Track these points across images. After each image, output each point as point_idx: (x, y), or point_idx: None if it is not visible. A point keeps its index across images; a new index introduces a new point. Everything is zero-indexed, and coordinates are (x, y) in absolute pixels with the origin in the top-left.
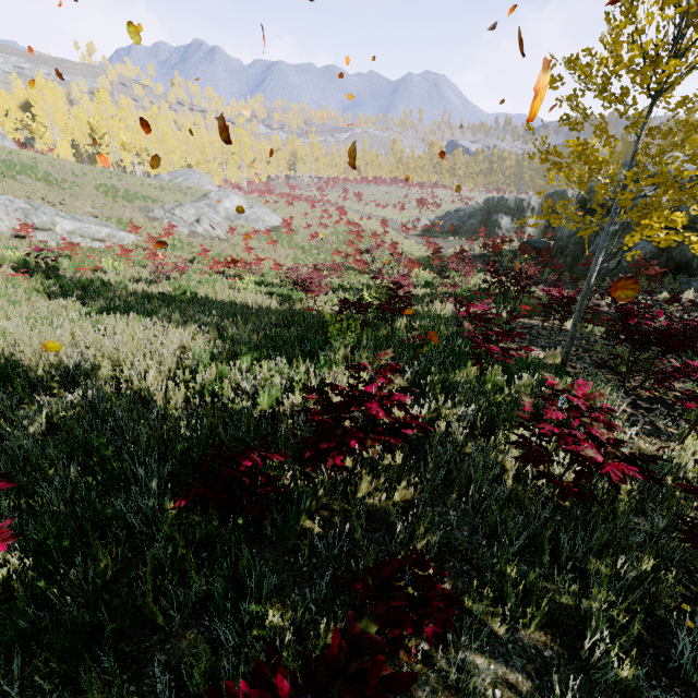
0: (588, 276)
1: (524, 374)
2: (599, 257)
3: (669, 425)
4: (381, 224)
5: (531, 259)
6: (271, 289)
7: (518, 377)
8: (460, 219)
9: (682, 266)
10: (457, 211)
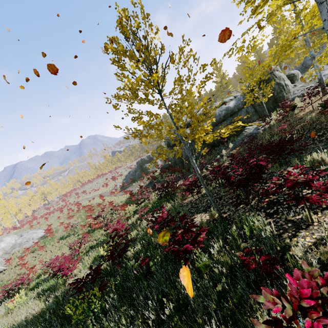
0: (195, 171)
1: (213, 243)
2: (193, 160)
3: (293, 215)
4: (100, 198)
5: (168, 172)
6: (42, 287)
7: (211, 245)
8: (132, 175)
9: (213, 145)
10: (129, 172)
